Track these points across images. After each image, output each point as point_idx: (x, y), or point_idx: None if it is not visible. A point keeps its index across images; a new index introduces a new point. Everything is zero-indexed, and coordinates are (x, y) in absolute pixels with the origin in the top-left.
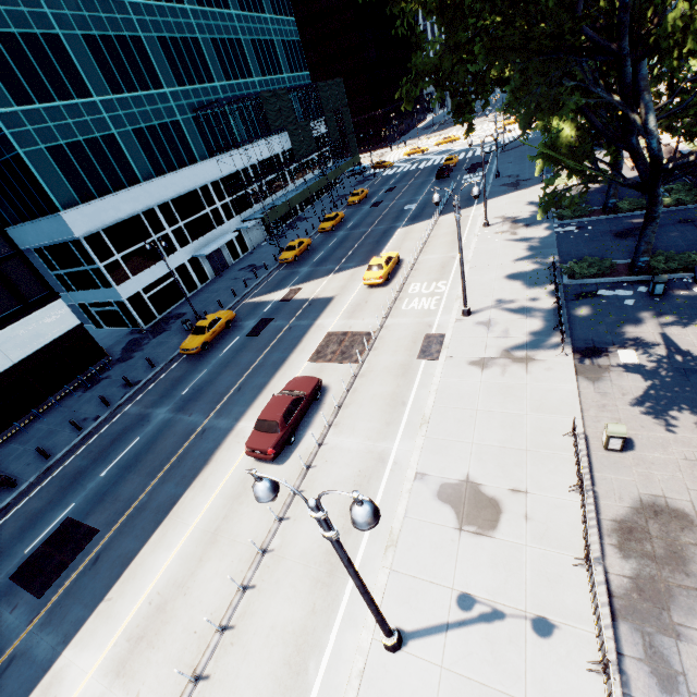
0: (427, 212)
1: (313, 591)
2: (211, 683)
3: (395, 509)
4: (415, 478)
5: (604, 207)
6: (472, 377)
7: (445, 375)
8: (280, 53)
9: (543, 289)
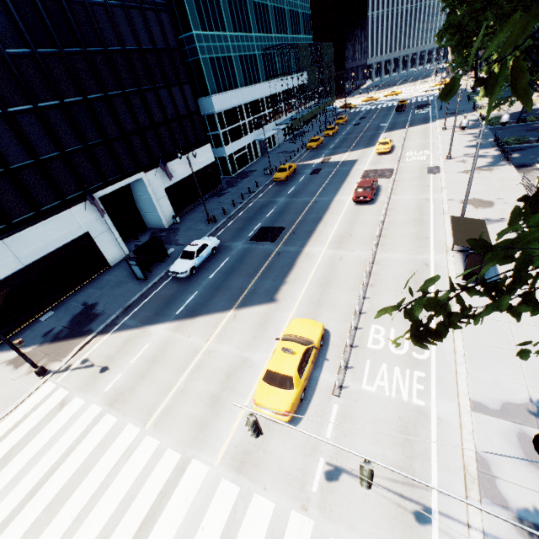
0: (398, 126)
1: (415, 227)
2: (384, 245)
3: (441, 209)
4: (448, 200)
5: (518, 119)
6: (462, 176)
7: (447, 176)
8: (301, 21)
9: (490, 149)
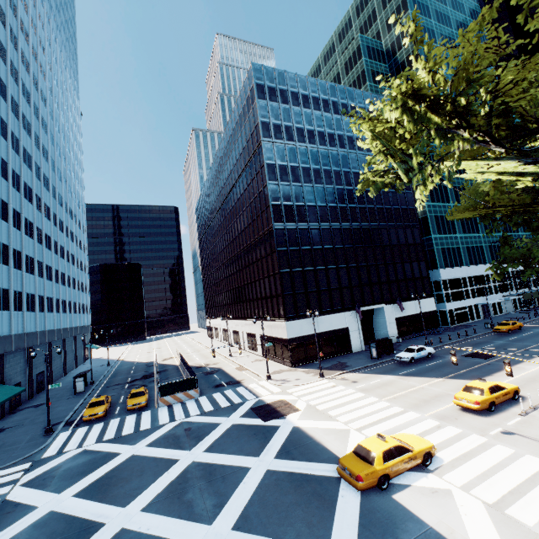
0: None
1: None
2: None
3: None
4: None
5: None
6: None
7: None
8: None
9: None
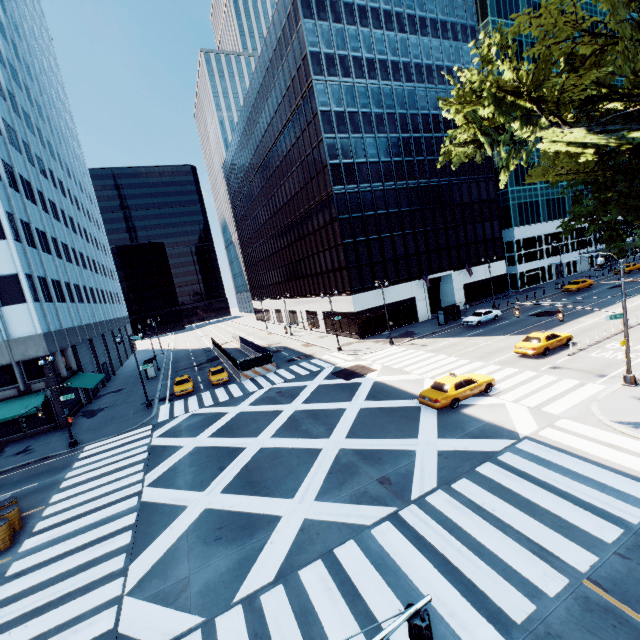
0: None
1: None
2: None
3: None
4: None
5: None
6: None
7: None
8: None
9: None
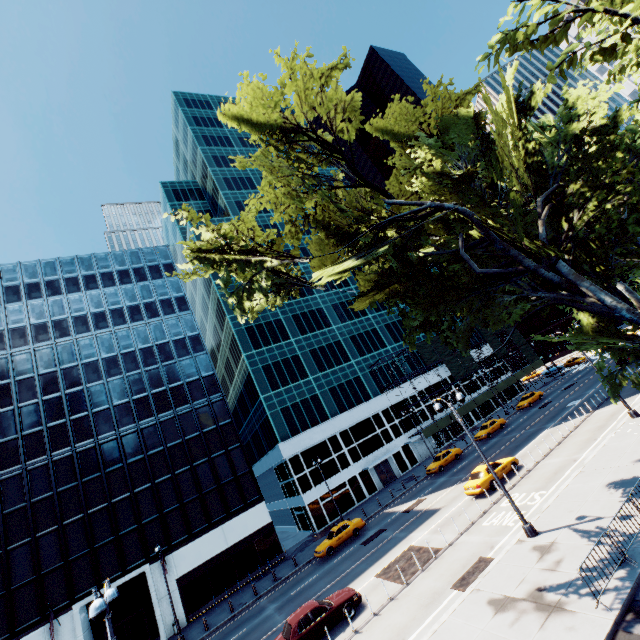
0: (584, 407)
1: None
2: None
3: None
4: None
5: None
6: (478, 620)
7: (456, 612)
8: None
9: None
